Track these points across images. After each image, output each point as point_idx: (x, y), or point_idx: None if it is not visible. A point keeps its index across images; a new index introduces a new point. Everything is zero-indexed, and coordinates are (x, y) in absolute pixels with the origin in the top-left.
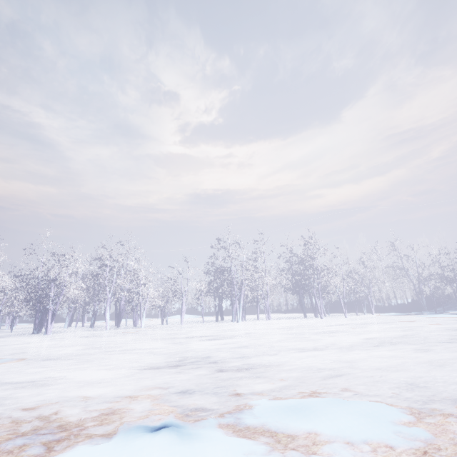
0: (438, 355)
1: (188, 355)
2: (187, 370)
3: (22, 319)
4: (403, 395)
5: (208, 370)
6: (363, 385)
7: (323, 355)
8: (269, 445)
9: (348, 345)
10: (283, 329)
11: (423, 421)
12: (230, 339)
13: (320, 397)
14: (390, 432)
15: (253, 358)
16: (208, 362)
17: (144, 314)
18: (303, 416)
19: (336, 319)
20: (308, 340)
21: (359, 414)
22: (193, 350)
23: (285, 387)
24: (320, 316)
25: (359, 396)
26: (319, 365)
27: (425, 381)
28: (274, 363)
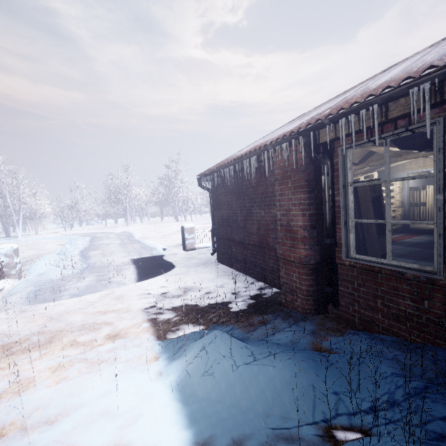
0: None
1: None
2: None
3: (159, 214)
4: None
5: None
6: None
7: None
8: None
9: None
10: None
11: None
12: None
13: None
14: None
15: None
16: None
17: None
18: None
19: None
20: None
21: None
22: None
23: None
24: None
25: None
26: None
27: None
28: None
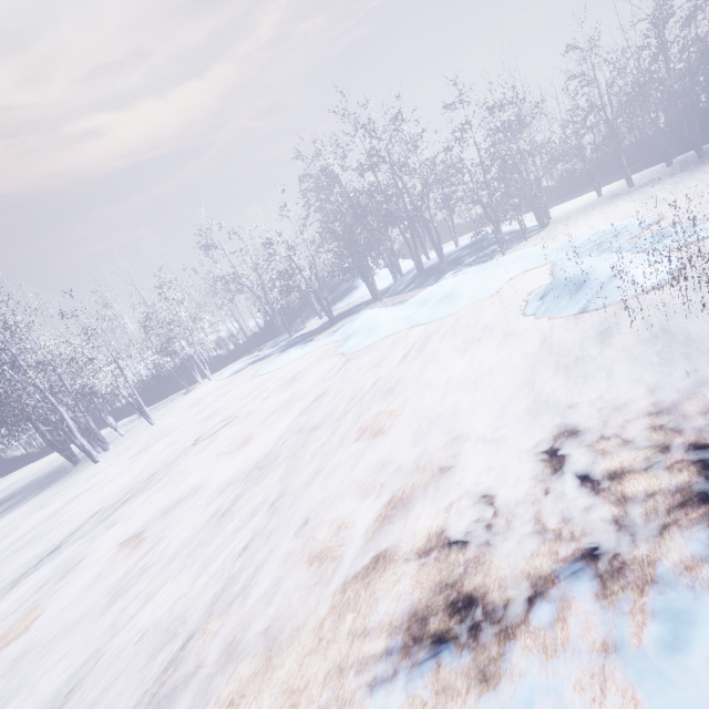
0: None
1: None
2: None
3: None
4: None
5: None
6: None
7: None
8: None
9: None
10: None
11: None
12: None
13: None
14: None
15: None
16: None
17: None
18: None
19: (122, 455)
20: None
21: None
22: None
23: None
24: (92, 461)
25: None
26: None
27: None
28: None
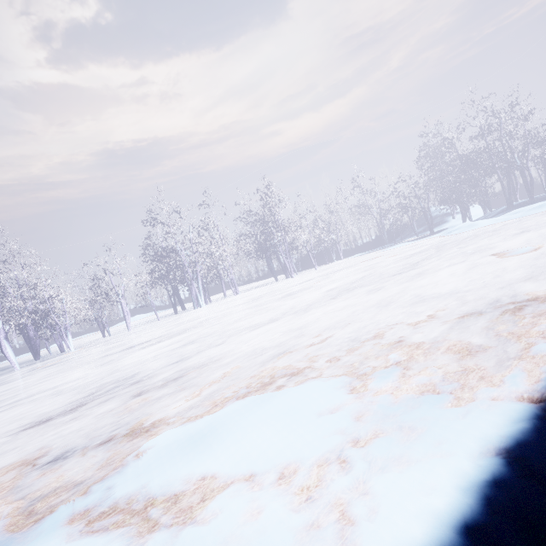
0: (388, 291)
1: (111, 379)
2: (92, 408)
3: None
4: (342, 360)
5: (123, 398)
6: (304, 360)
7: (276, 327)
8: (130, 534)
9: (307, 305)
10: (247, 303)
11: (353, 395)
12: (180, 335)
13: (247, 398)
14: (308, 433)
15: (194, 356)
16: (131, 383)
17: (69, 334)
18: (205, 449)
19: (307, 275)
20: (268, 311)
21: (280, 415)
22: (122, 369)
23: (211, 394)
24: (290, 276)
25: (294, 379)
26: (266, 344)
27: (368, 331)
28: (215, 358)
